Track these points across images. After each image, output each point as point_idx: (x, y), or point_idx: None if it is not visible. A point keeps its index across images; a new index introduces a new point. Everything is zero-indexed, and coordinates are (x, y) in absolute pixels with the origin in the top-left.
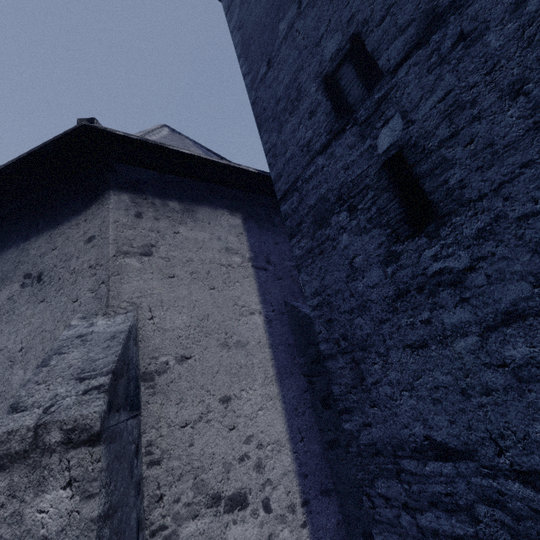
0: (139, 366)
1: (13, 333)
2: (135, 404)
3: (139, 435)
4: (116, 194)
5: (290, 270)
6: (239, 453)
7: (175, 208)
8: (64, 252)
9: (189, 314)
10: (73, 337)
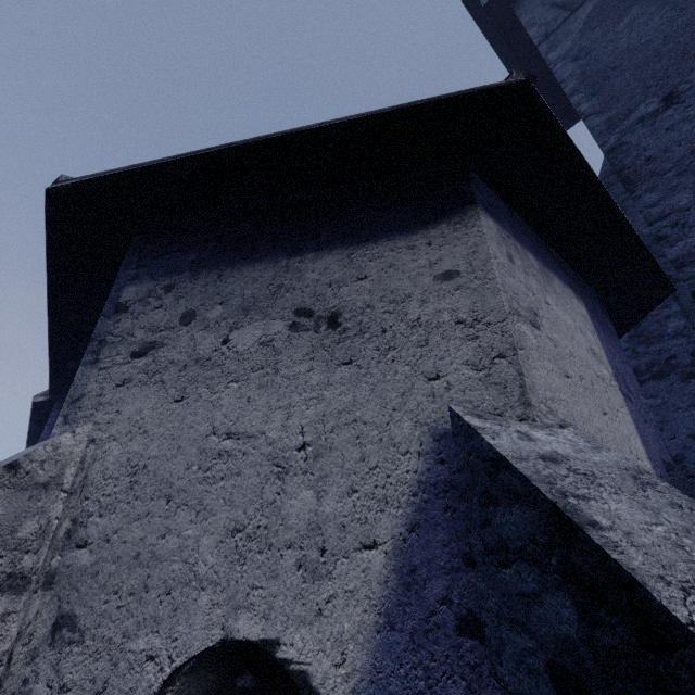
0: None
1: (280, 410)
2: None
3: None
4: (483, 215)
5: (647, 410)
6: None
7: (535, 265)
8: (387, 287)
9: None
10: (536, 458)
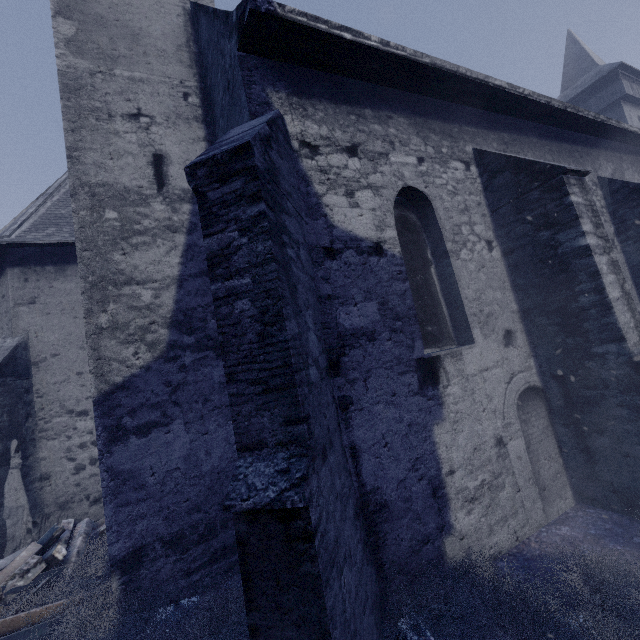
0: (31, 359)
1: None
2: (24, 375)
3: (31, 386)
4: (12, 269)
5: None
6: (86, 396)
7: (51, 271)
8: None
9: (59, 333)
10: None
